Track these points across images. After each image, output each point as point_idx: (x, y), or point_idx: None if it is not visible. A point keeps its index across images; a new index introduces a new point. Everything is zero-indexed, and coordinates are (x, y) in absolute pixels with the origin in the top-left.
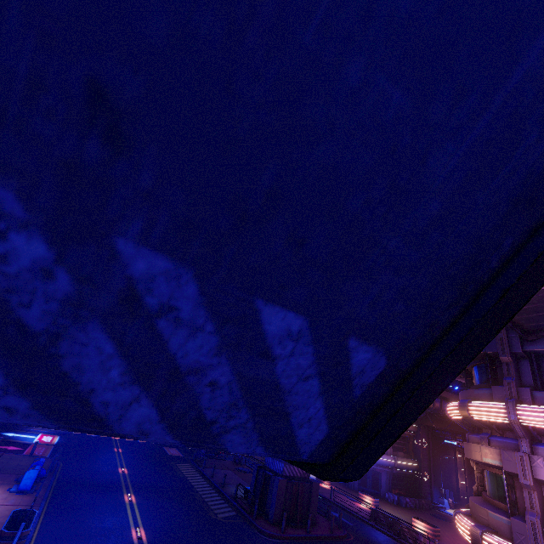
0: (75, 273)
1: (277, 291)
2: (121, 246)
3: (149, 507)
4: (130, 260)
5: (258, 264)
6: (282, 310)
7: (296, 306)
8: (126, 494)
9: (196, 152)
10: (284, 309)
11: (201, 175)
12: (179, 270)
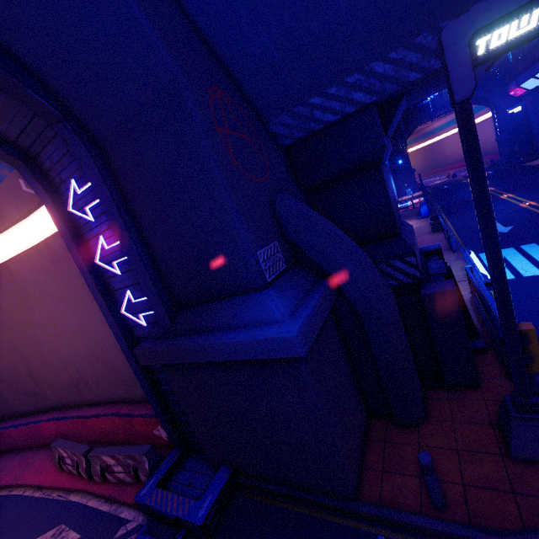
0: (436, 35)
1: (472, 4)
2: (440, 26)
3: (529, 194)
4: (442, 26)
5: (464, 4)
6: (476, 5)
7: (478, 1)
8: (500, 196)
9: (443, 4)
10: (476, 4)
11: (446, 5)
12: (451, 20)
